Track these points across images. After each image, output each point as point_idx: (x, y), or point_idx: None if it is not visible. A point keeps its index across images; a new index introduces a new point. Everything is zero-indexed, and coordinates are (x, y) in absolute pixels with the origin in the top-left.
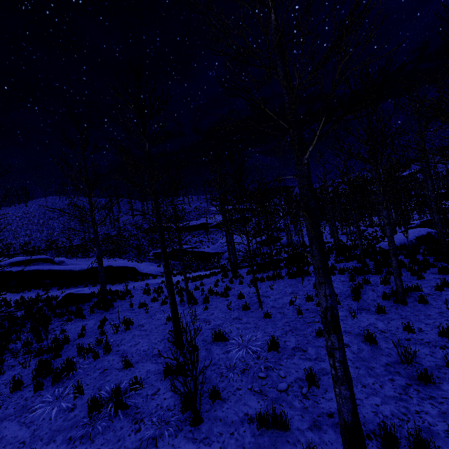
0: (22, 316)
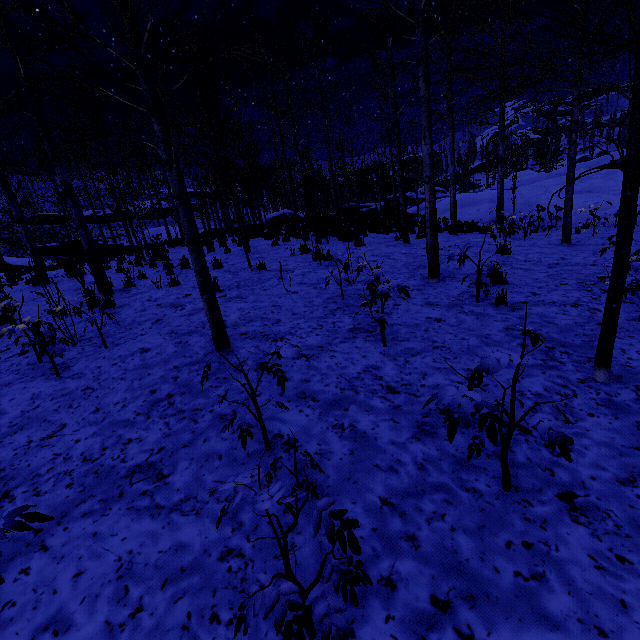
0: None
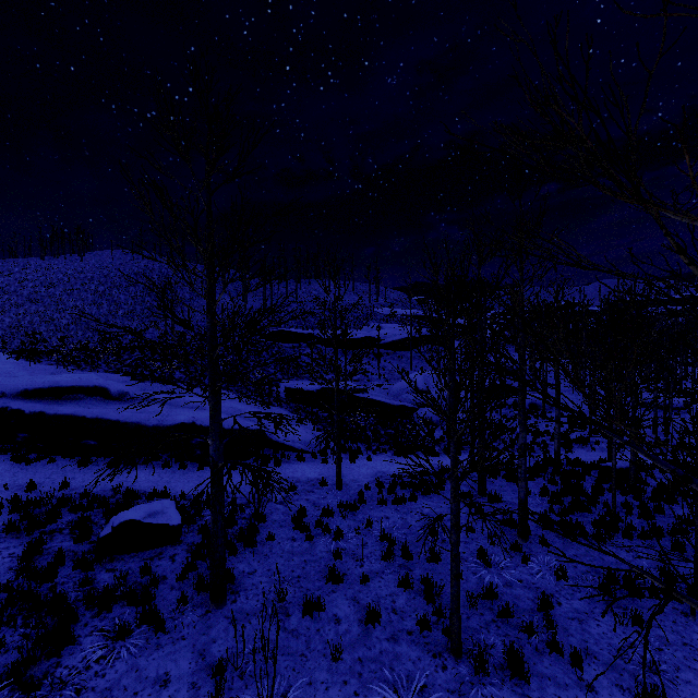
0: (6, 588)
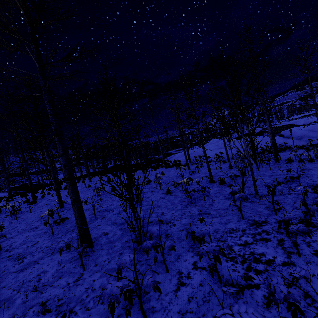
0: None
